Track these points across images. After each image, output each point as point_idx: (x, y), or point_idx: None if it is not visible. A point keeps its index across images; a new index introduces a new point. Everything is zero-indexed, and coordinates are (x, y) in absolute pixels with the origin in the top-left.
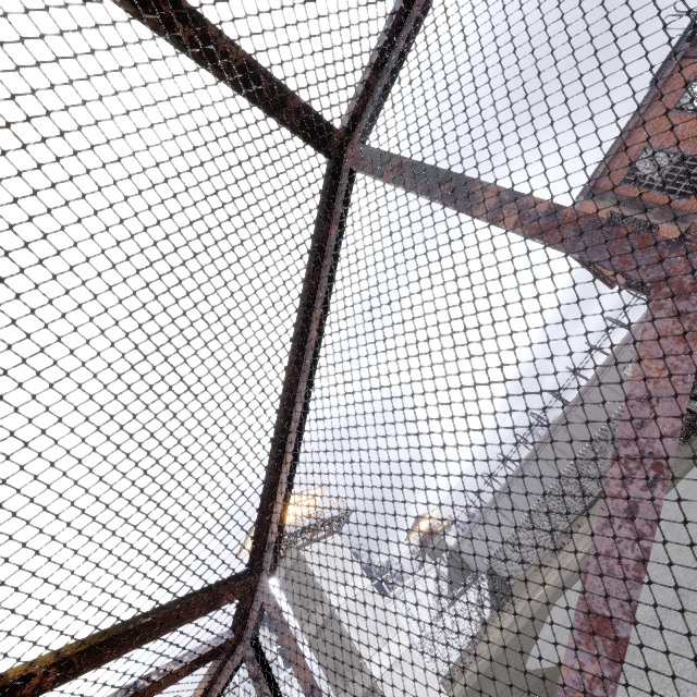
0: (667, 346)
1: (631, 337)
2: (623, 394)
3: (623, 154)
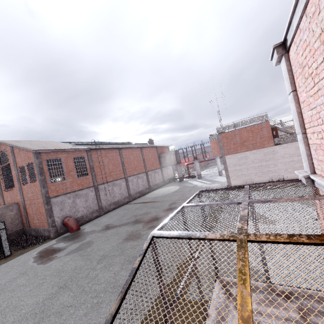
0: None
1: None
2: None
3: (56, 153)
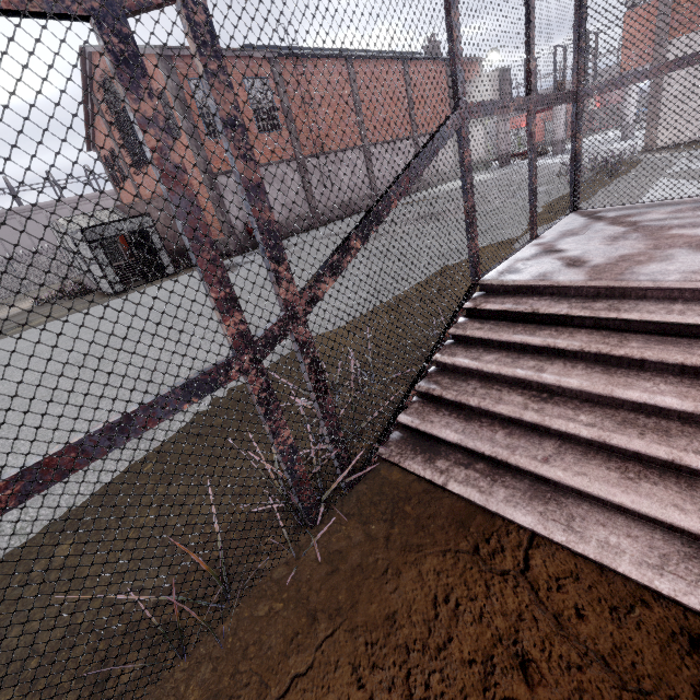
0: (453, 125)
1: (58, 205)
2: (9, 249)
3: None
